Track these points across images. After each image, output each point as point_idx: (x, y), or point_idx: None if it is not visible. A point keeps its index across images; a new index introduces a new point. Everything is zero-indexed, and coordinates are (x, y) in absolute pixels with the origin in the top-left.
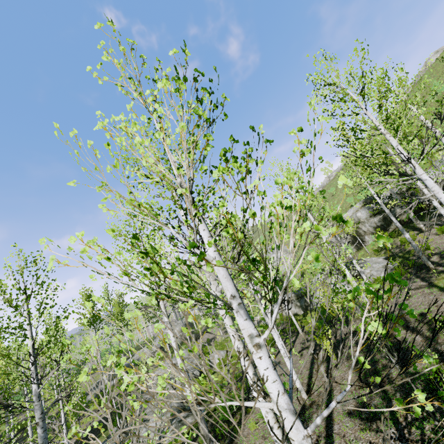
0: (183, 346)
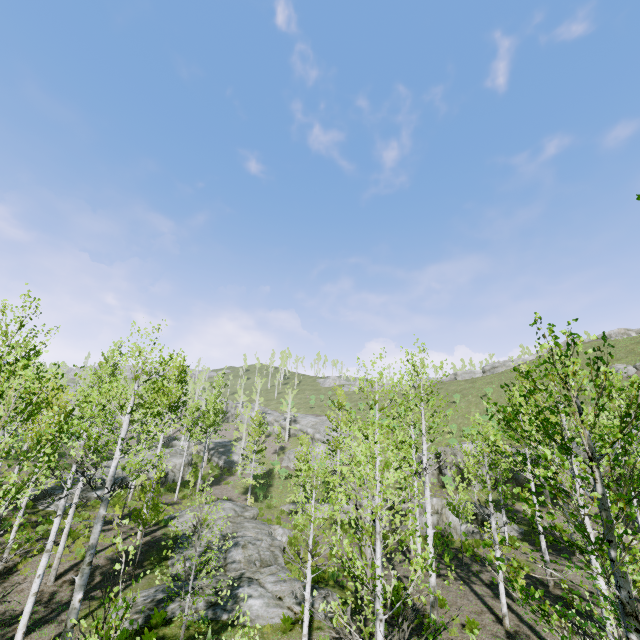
0: (186, 490)
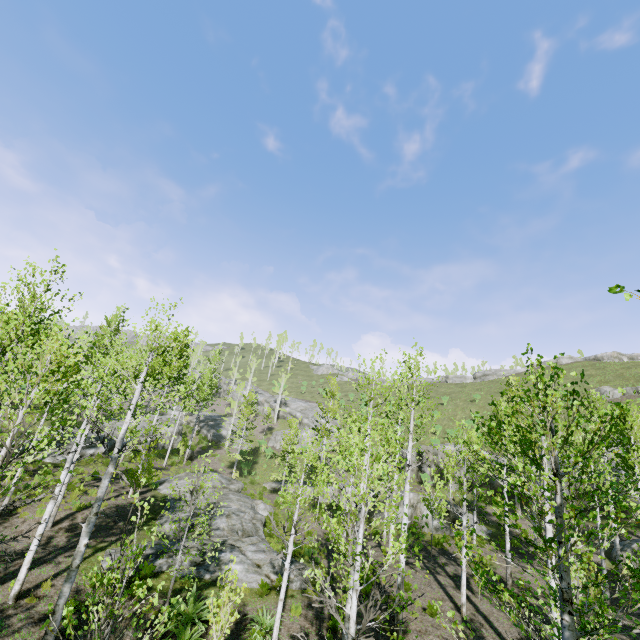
0: (174, 457)
